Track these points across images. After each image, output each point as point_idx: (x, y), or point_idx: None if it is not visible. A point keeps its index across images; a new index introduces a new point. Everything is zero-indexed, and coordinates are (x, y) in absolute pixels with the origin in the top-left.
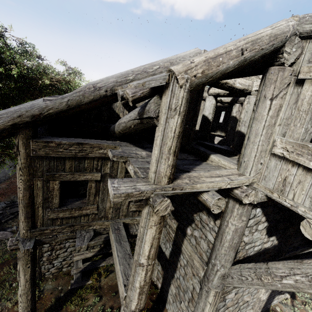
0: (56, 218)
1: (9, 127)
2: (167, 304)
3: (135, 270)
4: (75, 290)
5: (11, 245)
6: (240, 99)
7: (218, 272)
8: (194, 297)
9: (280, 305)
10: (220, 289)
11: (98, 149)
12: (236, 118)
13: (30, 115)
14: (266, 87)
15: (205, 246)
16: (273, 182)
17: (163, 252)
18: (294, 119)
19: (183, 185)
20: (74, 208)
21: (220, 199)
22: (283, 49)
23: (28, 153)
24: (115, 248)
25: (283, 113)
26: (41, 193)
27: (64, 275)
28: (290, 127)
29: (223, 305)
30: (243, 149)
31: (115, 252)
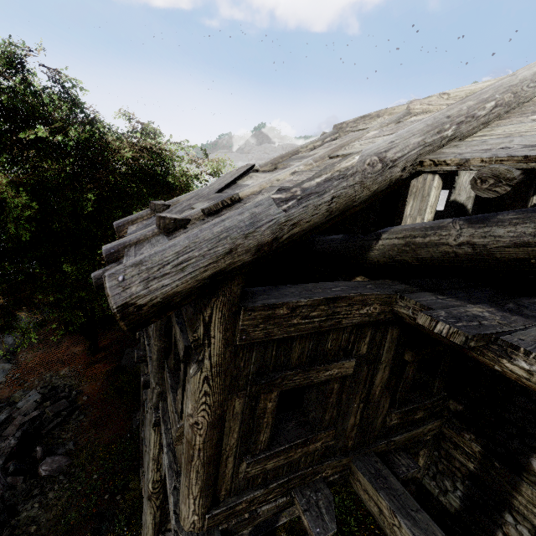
0: (260, 473)
1: (204, 283)
2: None
3: None
4: None
5: None
6: None
7: None
8: None
9: None
10: None
11: (359, 306)
12: None
13: (254, 245)
14: None
15: None
16: None
17: (429, 496)
18: None
19: None
20: (295, 444)
21: None
22: None
23: (228, 339)
24: (411, 535)
25: None
26: (237, 425)
27: None
28: None
29: None
30: None
31: None
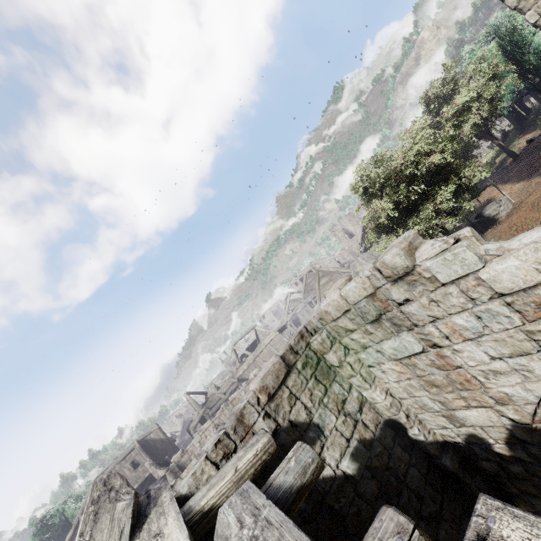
0: None
1: None
2: None
3: None
4: None
5: None
6: None
7: None
8: None
9: None
10: None
11: None
12: None
13: (68, 540)
14: None
15: None
16: None
17: None
18: None
19: None
20: None
21: None
22: None
23: None
24: None
25: None
26: None
27: None
28: None
29: None
30: None
31: None
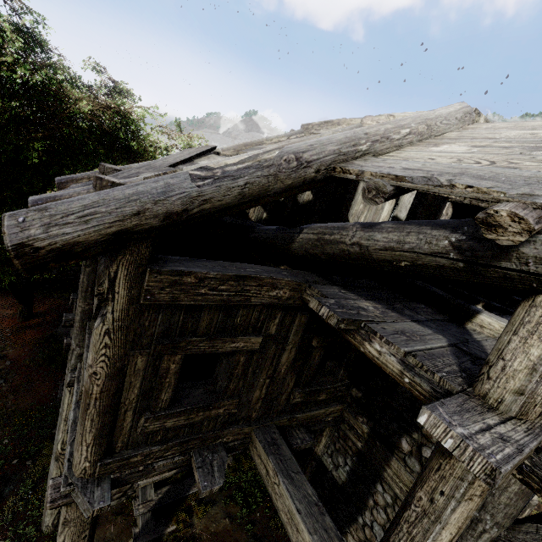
0: (159, 429)
1: (109, 238)
2: None
3: None
4: None
5: (55, 499)
6: None
7: (484, 535)
8: None
9: None
10: None
11: (269, 289)
12: None
13: (163, 212)
14: None
15: None
16: None
17: (325, 471)
18: None
19: None
20: (197, 408)
21: None
22: None
23: (132, 297)
24: (285, 491)
25: None
26: (139, 382)
27: (114, 515)
28: None
29: None
30: None
31: (289, 501)
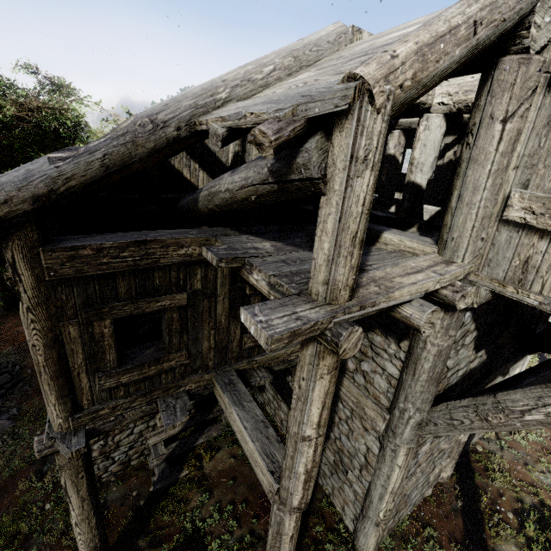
0: (117, 385)
1: None
2: (320, 479)
3: (296, 448)
4: (163, 490)
5: (41, 450)
6: (400, 121)
7: (411, 420)
8: (370, 461)
9: (481, 442)
10: (414, 443)
11: (176, 248)
12: (396, 157)
13: (30, 196)
14: (494, 97)
15: (383, 384)
16: (505, 268)
17: None
18: (545, 156)
19: (374, 299)
20: (147, 363)
21: (434, 311)
22: (531, 20)
23: (38, 276)
24: (236, 416)
25: (523, 145)
26: (80, 348)
27: (136, 471)
28: (537, 170)
29: (414, 463)
30: (448, 217)
31: (239, 423)
